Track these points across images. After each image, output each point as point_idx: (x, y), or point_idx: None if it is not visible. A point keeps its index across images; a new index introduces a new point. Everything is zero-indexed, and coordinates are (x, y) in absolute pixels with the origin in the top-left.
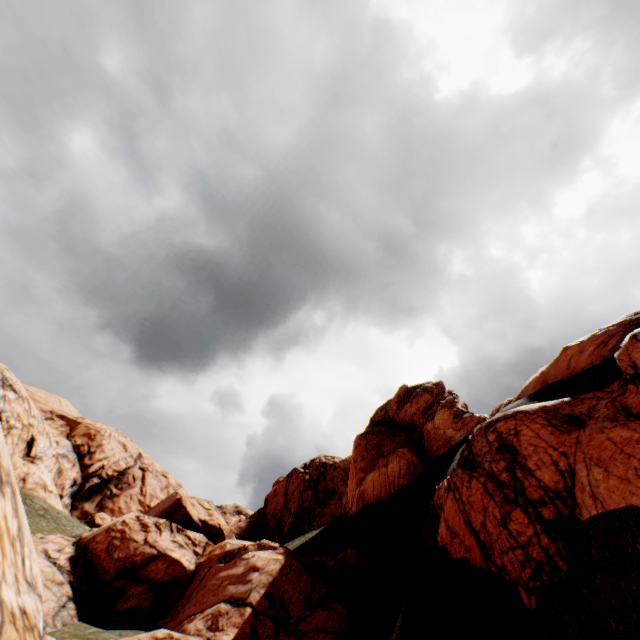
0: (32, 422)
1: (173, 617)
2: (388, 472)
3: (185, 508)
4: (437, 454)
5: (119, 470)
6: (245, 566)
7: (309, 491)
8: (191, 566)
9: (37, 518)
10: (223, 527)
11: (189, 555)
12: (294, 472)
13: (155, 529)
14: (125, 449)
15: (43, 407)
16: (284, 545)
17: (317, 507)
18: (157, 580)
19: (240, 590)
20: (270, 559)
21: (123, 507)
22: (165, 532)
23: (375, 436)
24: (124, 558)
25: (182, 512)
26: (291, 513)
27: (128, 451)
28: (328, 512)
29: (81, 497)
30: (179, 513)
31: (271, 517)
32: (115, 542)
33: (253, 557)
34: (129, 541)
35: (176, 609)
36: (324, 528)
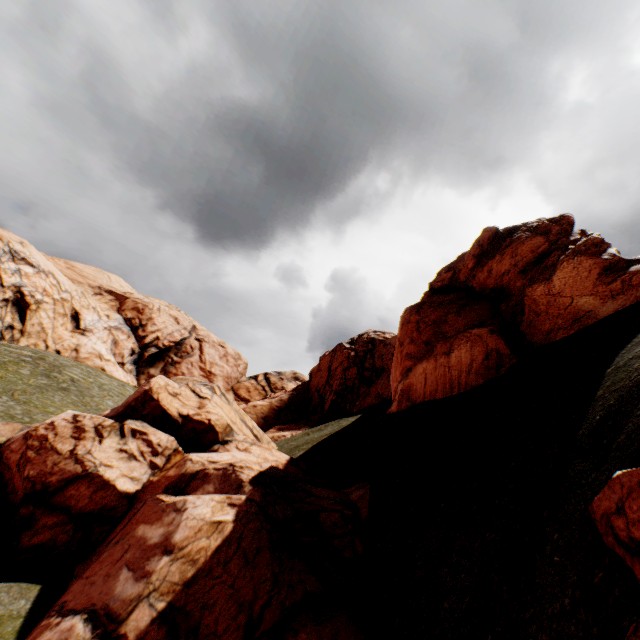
0: (65, 297)
1: (82, 573)
2: (450, 364)
3: (156, 402)
4: (547, 341)
5: (175, 341)
6: (165, 529)
7: (353, 369)
8: (129, 492)
9: (51, 393)
10: (215, 423)
11: (140, 470)
12: (338, 348)
13: (93, 435)
14: (177, 322)
15: (91, 283)
16: (316, 429)
17: (362, 386)
18: (79, 509)
19: (124, 594)
20: (203, 526)
21: (186, 373)
22: (109, 439)
23: (433, 310)
24: (35, 477)
25: (152, 407)
26: (333, 391)
27: (180, 324)
28: (374, 393)
29: (145, 364)
30: (148, 408)
31: (314, 392)
32: (29, 454)
33: (181, 514)
34: (49, 453)
35: (92, 558)
36: (361, 417)
